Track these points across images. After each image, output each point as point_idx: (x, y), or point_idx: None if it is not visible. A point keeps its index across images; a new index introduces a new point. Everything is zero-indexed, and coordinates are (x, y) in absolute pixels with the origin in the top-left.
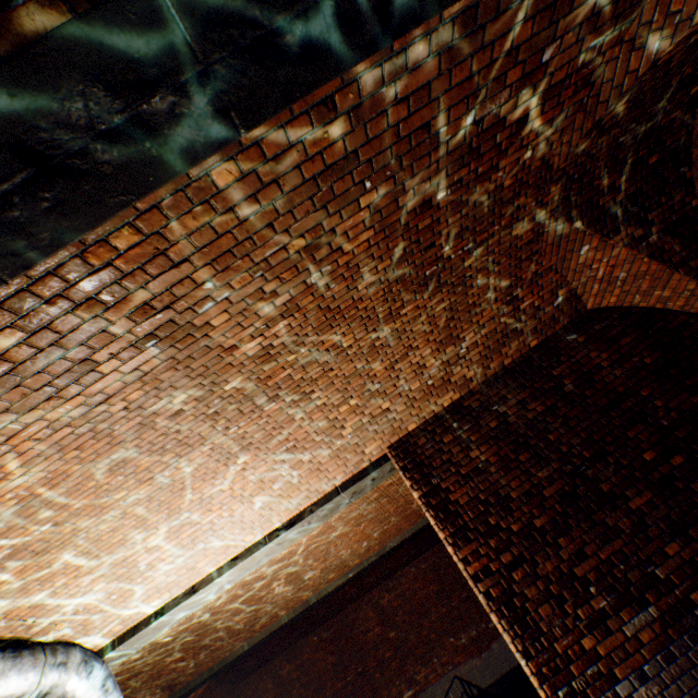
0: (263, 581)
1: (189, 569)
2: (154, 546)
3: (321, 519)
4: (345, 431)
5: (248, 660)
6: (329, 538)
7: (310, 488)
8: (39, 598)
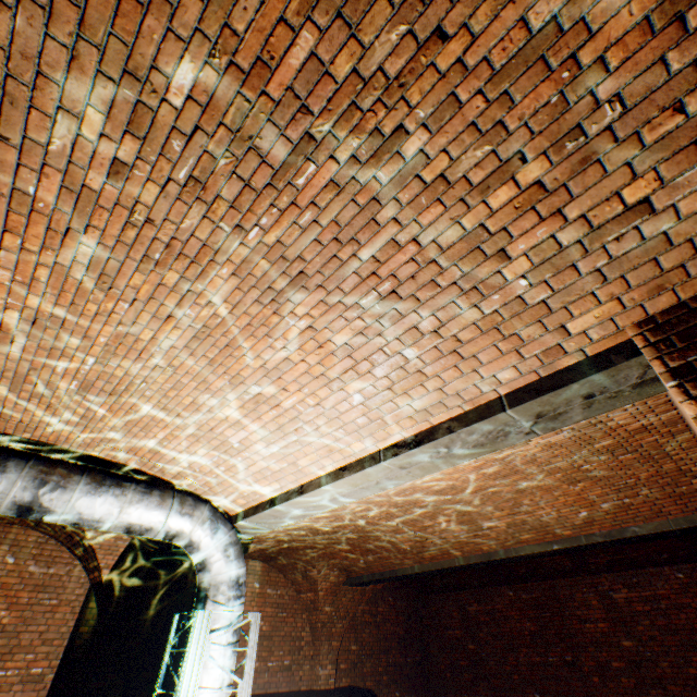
0: (422, 511)
1: (290, 464)
2: (236, 423)
3: (472, 449)
4: (509, 268)
5: (431, 579)
6: (517, 487)
7: (443, 388)
8: (152, 445)
